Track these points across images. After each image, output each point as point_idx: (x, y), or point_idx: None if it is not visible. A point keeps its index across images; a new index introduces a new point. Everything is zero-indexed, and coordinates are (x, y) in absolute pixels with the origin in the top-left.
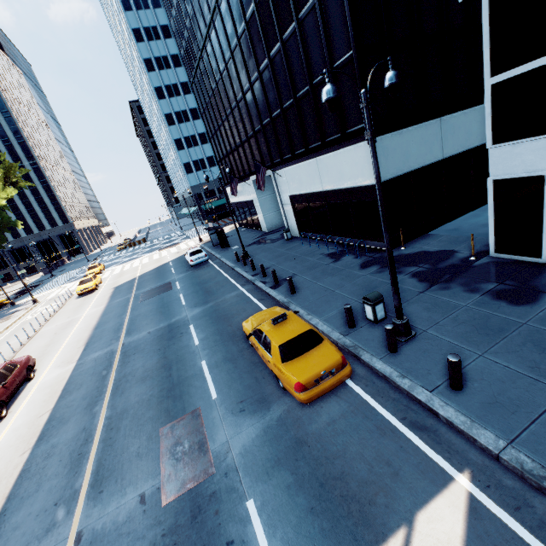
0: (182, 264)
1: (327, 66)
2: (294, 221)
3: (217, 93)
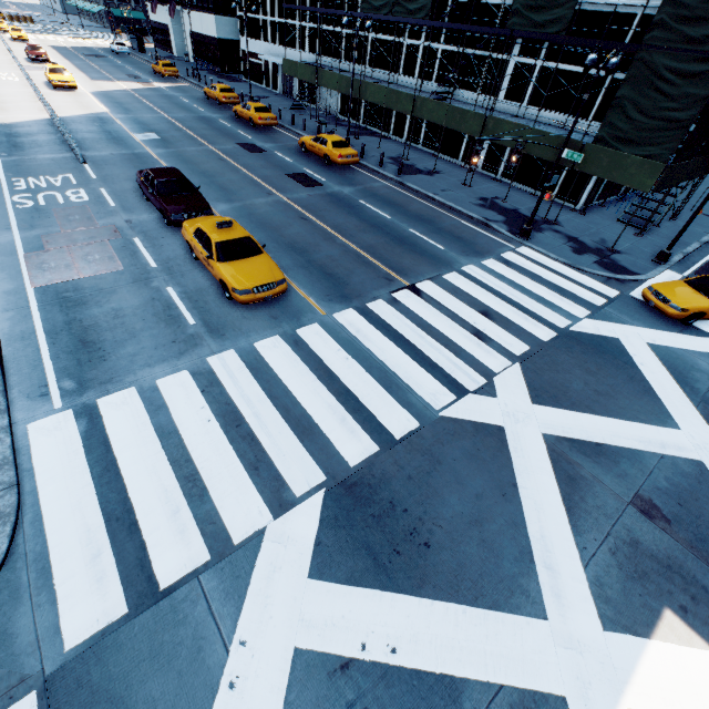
0: (107, 52)
1: None
2: (192, 50)
3: None
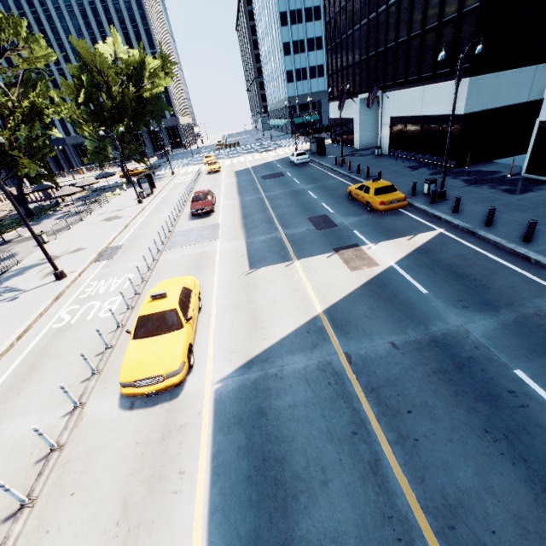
0: (285, 163)
1: (457, 10)
2: (388, 140)
3: (351, 6)
